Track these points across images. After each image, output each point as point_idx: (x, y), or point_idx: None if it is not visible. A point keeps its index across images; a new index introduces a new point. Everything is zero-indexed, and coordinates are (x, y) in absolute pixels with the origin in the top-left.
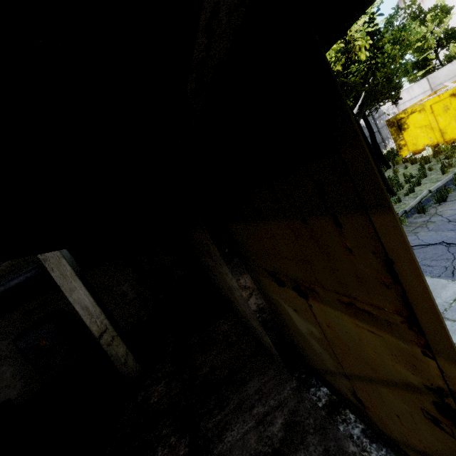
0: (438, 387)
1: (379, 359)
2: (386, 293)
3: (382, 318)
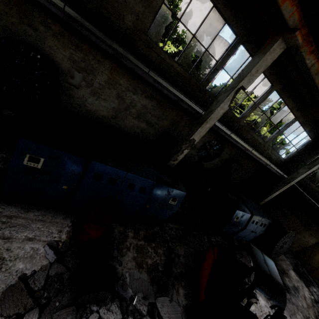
0: None
1: None
2: None
3: None
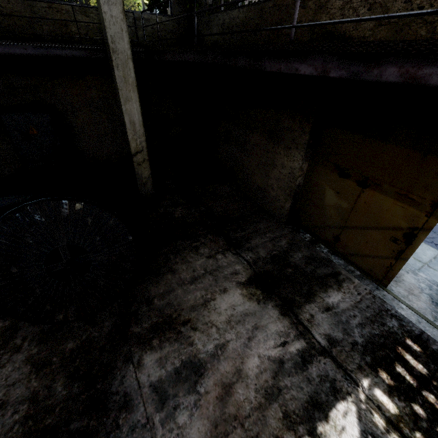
0: (416, 227)
1: (390, 218)
2: (436, 193)
3: (419, 202)
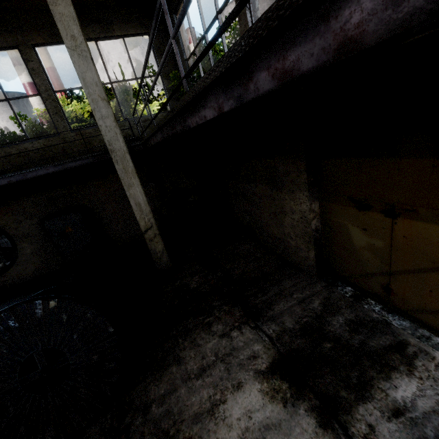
0: None
1: None
2: None
3: None
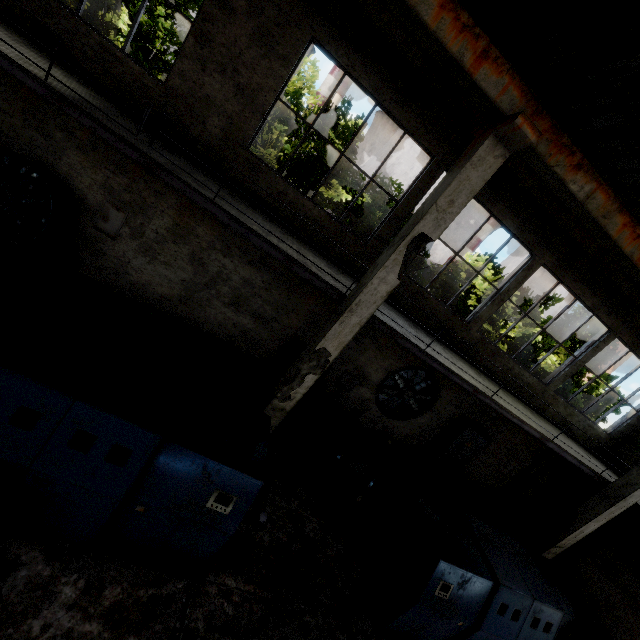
0: None
1: None
2: None
3: None
